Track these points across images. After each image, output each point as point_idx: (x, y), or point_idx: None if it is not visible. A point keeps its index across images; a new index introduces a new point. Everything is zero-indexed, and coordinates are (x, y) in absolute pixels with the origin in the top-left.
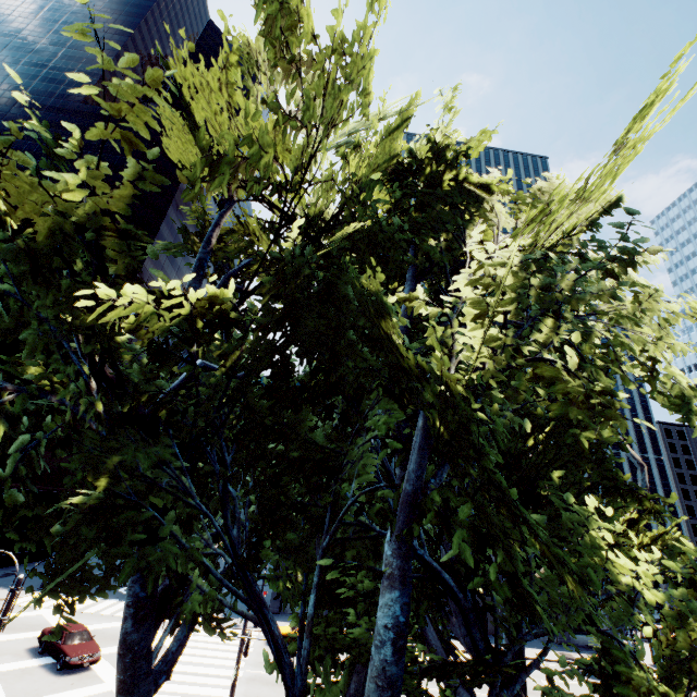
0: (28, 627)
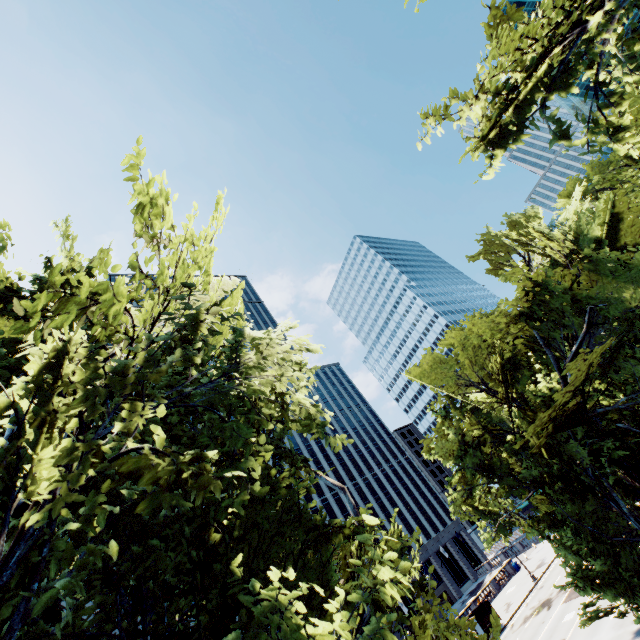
0: None
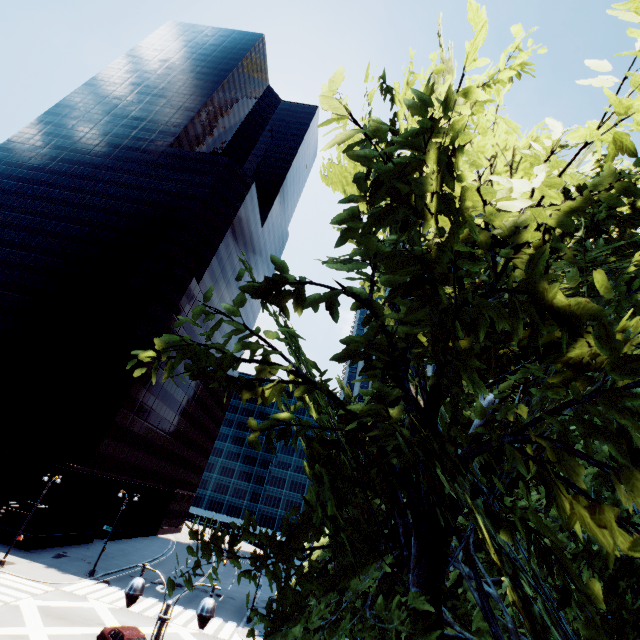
0: (84, 621)
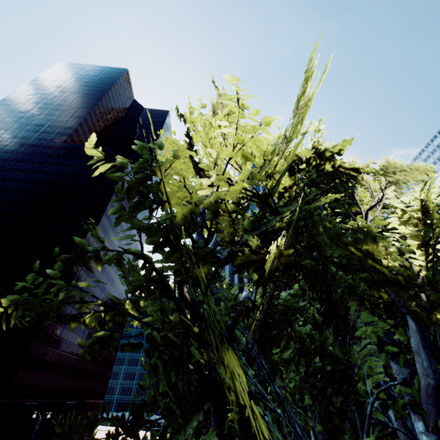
0: None
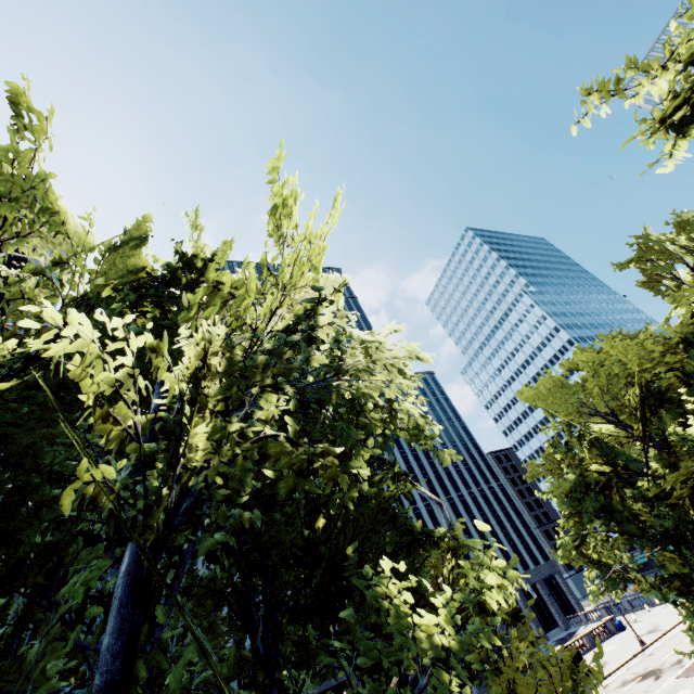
0: None
